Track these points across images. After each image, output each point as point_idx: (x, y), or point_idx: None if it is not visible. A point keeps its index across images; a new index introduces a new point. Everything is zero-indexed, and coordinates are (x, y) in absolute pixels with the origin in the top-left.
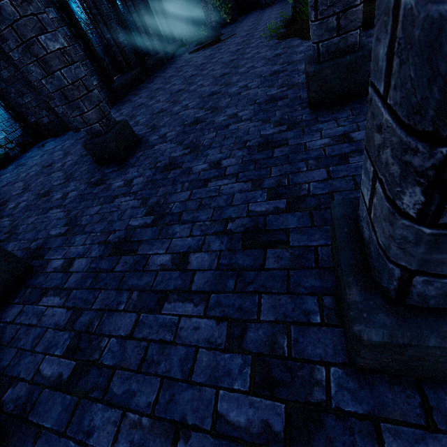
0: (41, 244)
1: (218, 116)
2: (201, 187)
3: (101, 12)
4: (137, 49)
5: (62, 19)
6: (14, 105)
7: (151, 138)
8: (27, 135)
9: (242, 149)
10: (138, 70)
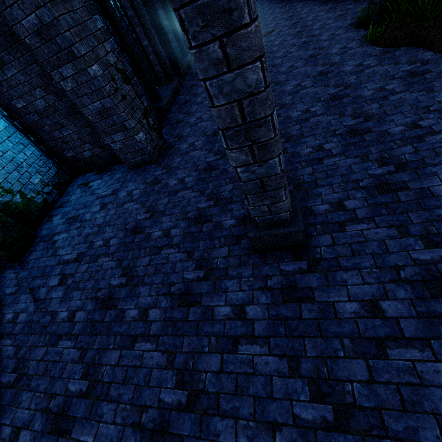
0: None
1: (430, 182)
2: None
3: (139, 13)
4: (170, 54)
5: (108, 29)
6: (47, 139)
7: (315, 207)
8: (61, 171)
9: None
10: (177, 81)
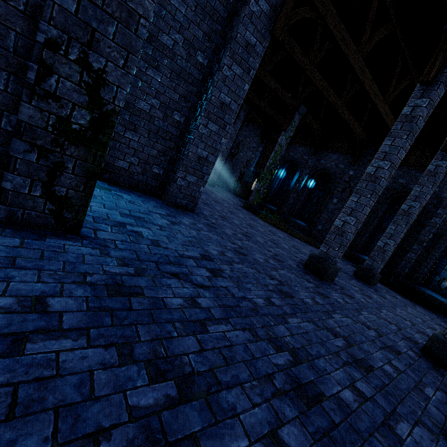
0: (404, 335)
1: None
2: (397, 310)
3: None
4: None
5: None
6: None
7: None
8: None
9: (378, 295)
10: None
